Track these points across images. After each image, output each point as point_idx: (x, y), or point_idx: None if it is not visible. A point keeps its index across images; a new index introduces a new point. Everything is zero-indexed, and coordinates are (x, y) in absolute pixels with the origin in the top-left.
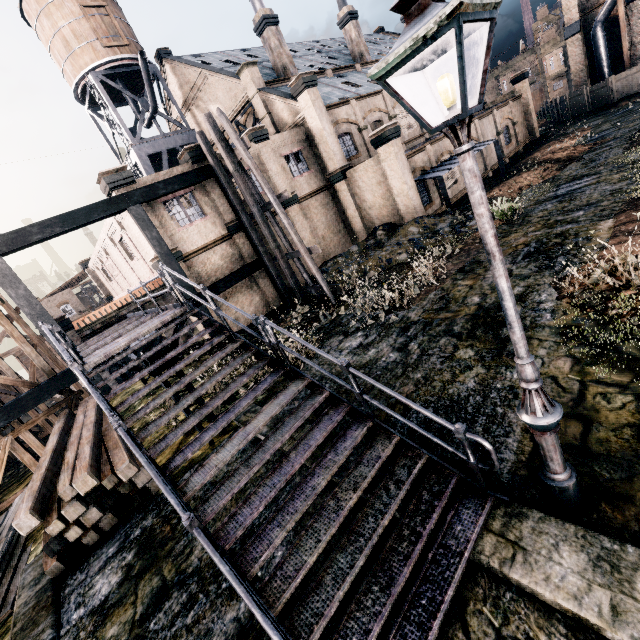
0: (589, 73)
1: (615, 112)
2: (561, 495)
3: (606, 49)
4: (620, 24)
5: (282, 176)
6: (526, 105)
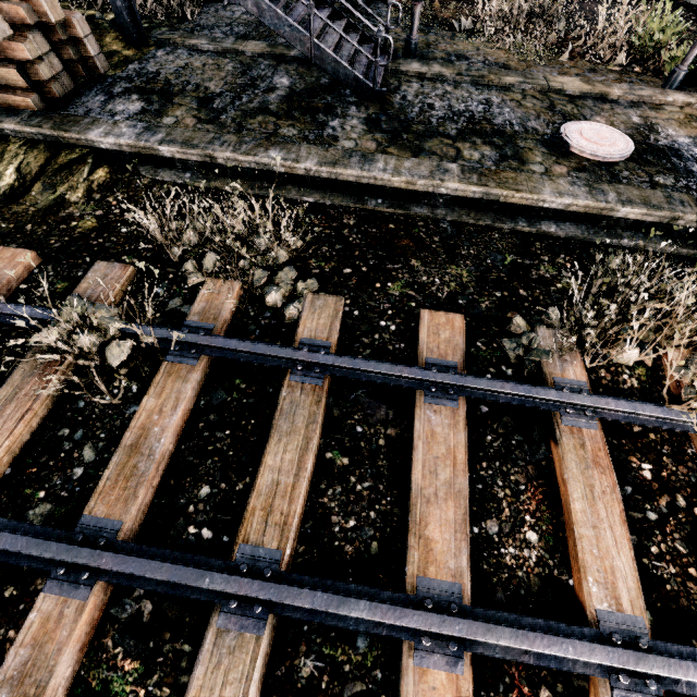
0: None
1: None
2: (413, 48)
3: None
4: None
5: None
6: None
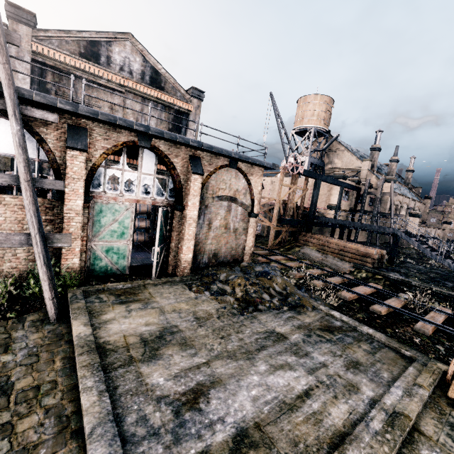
0: None
1: None
2: None
3: None
4: None
5: (367, 203)
6: (445, 234)
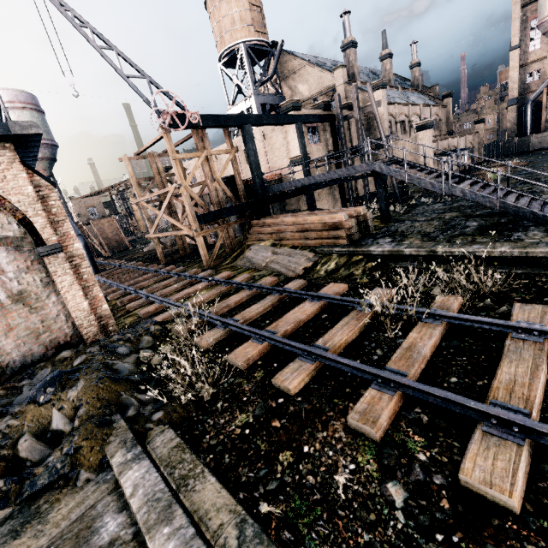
0: (517, 131)
1: (534, 155)
2: None
3: (531, 118)
4: (542, 105)
5: (355, 135)
6: (480, 139)
